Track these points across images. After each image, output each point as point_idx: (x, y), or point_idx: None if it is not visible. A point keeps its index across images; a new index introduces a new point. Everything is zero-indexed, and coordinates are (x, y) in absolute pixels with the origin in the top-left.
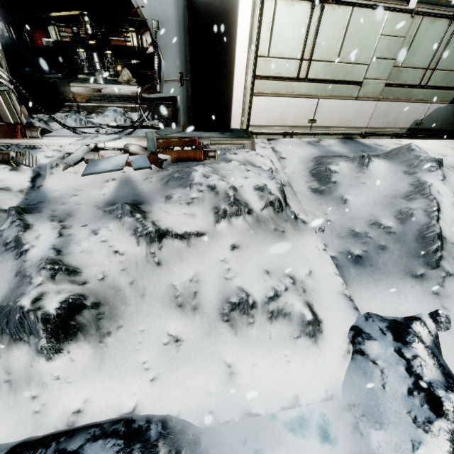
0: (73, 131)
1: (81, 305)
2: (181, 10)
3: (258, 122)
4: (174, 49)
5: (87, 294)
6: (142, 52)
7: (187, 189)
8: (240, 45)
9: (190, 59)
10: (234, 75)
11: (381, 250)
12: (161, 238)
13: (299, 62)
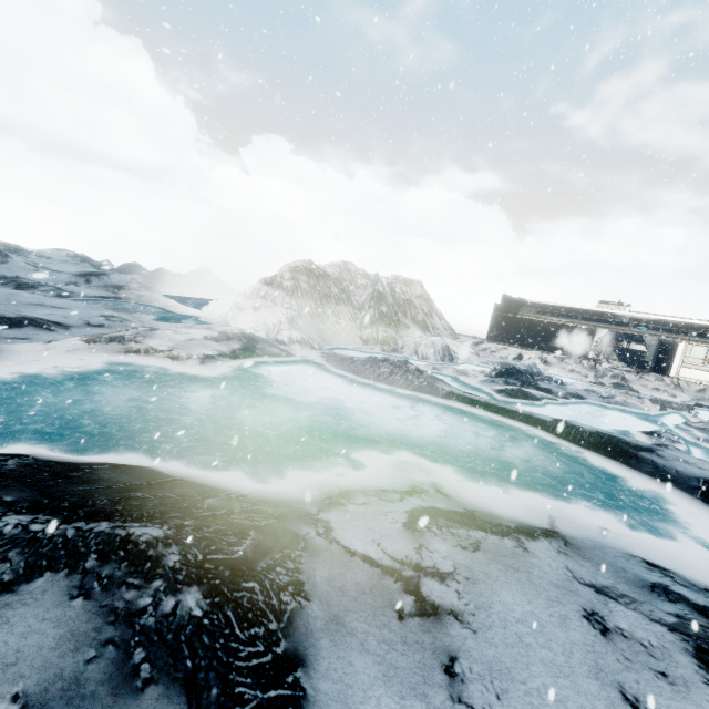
0: (610, 364)
1: (625, 378)
2: (657, 344)
3: (682, 376)
4: (652, 351)
5: (625, 378)
6: (627, 350)
7: (648, 375)
8: (678, 353)
9: (657, 354)
10: (674, 360)
11: (708, 399)
12: (640, 378)
13: (703, 360)
